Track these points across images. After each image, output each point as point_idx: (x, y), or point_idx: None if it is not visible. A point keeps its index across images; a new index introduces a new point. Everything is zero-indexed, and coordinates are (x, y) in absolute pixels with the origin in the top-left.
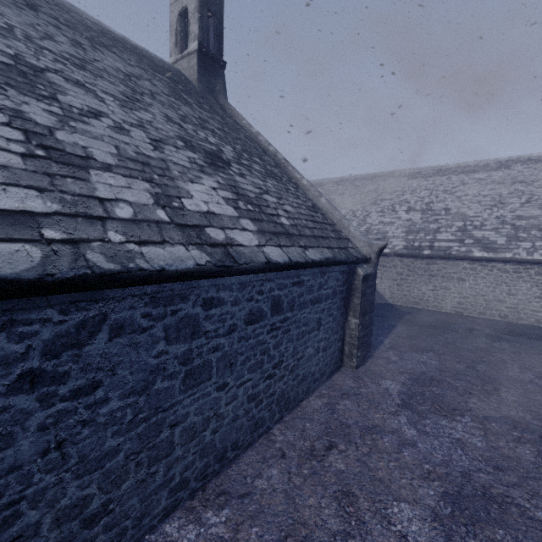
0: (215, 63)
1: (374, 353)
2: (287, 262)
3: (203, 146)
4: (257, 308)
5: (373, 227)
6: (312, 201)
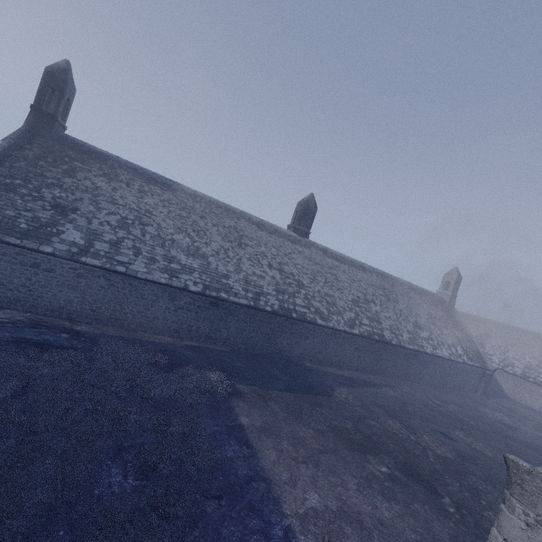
0: (454, 297)
1: (487, 397)
2: (471, 364)
3: (456, 336)
4: (464, 369)
5: (508, 358)
6: (477, 349)
